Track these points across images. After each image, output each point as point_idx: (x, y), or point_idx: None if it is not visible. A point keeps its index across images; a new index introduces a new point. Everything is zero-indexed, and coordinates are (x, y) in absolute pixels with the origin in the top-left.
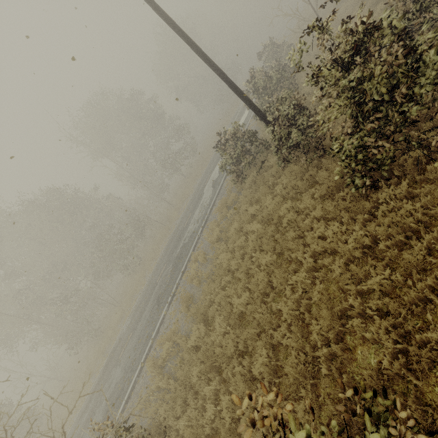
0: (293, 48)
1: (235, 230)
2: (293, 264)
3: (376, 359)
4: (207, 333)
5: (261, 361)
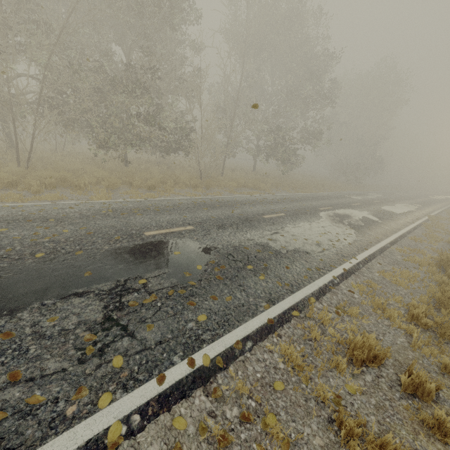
0: None
1: None
2: None
3: None
4: None
5: None
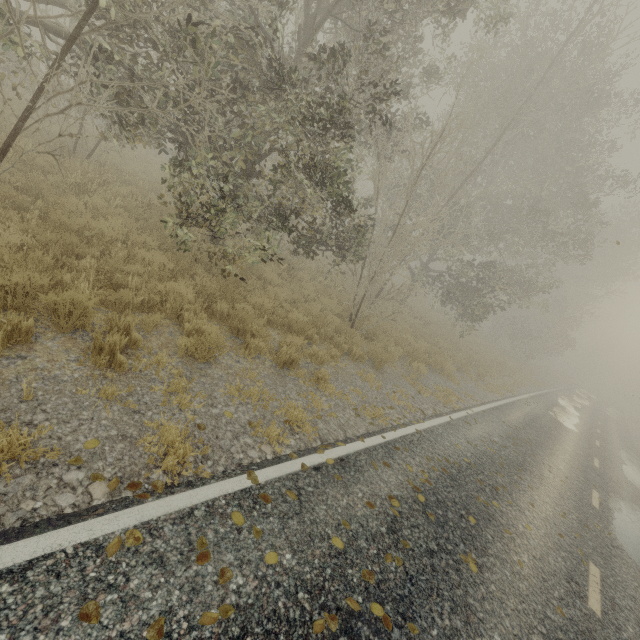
0: None
1: None
2: None
3: None
4: None
5: None
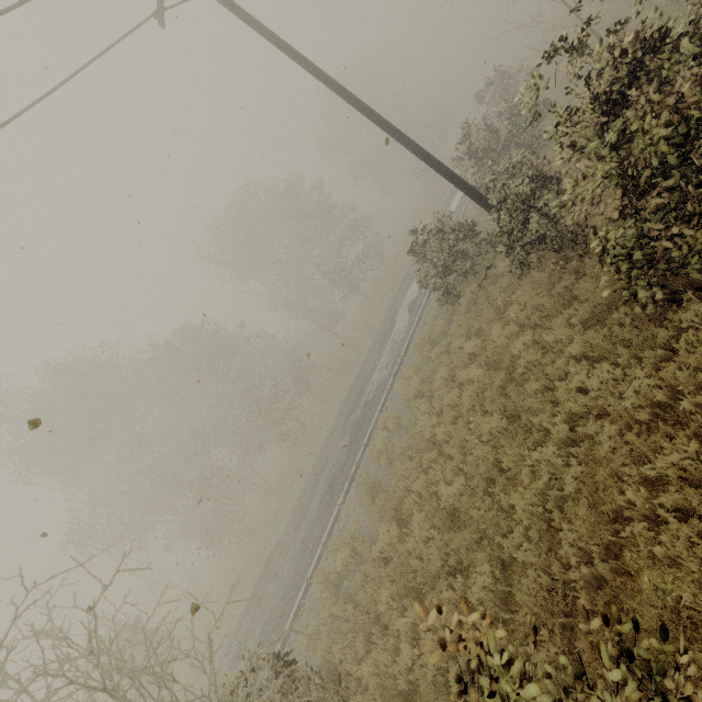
0: (538, 74)
1: (442, 379)
2: (536, 433)
3: (676, 593)
4: (402, 539)
5: (482, 583)
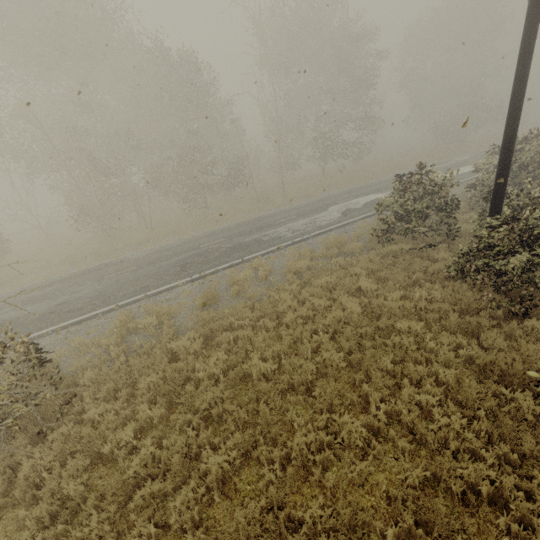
0: None
1: (325, 283)
2: (356, 395)
3: None
4: (197, 353)
5: (221, 461)
